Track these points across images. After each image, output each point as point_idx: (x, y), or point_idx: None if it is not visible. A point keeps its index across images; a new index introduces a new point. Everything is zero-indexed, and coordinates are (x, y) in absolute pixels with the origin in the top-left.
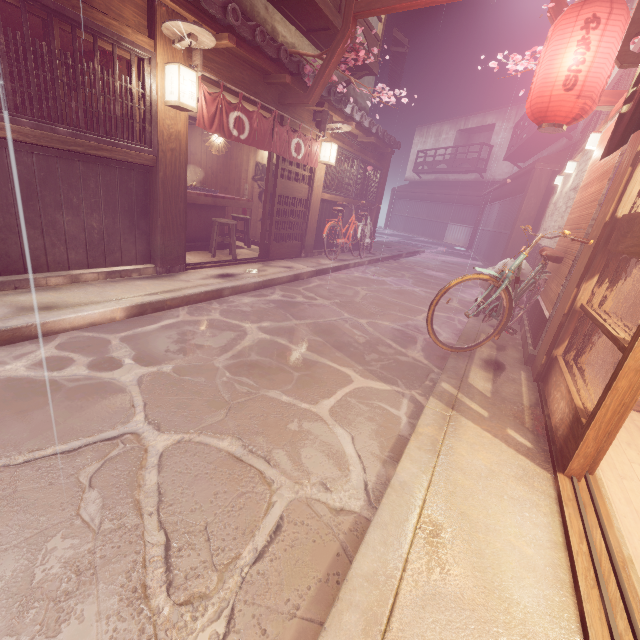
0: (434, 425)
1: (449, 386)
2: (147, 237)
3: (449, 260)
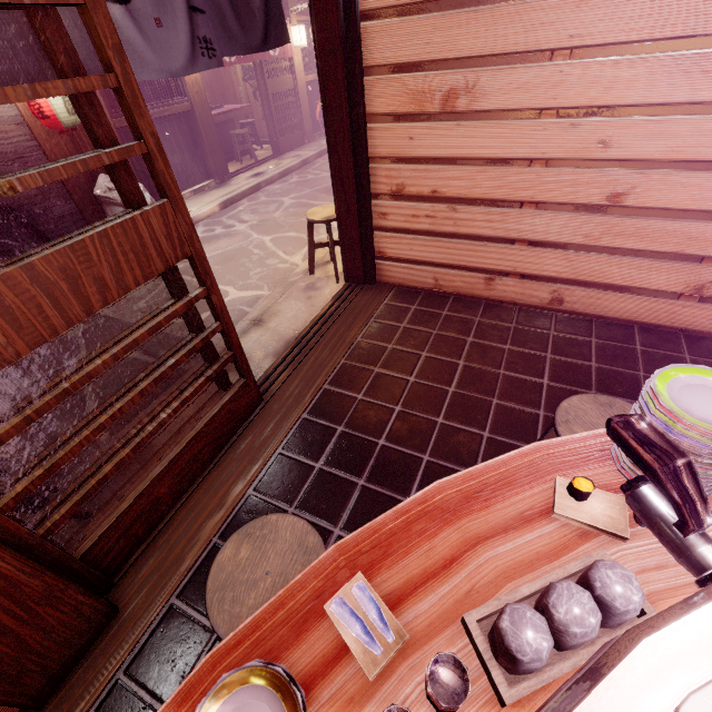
0: None
1: None
2: (203, 161)
3: None
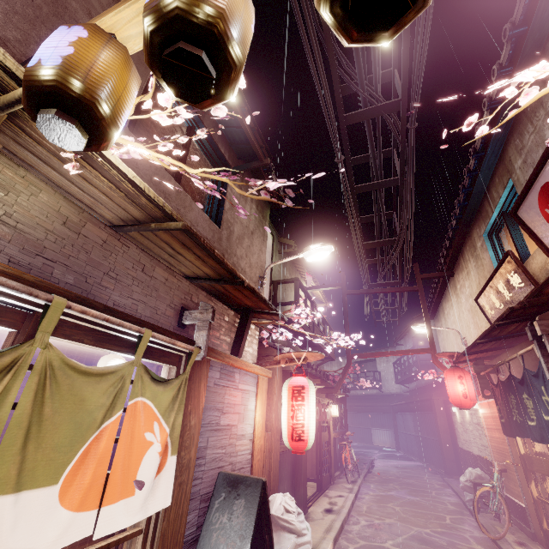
0: None
1: None
2: (294, 490)
3: (398, 464)
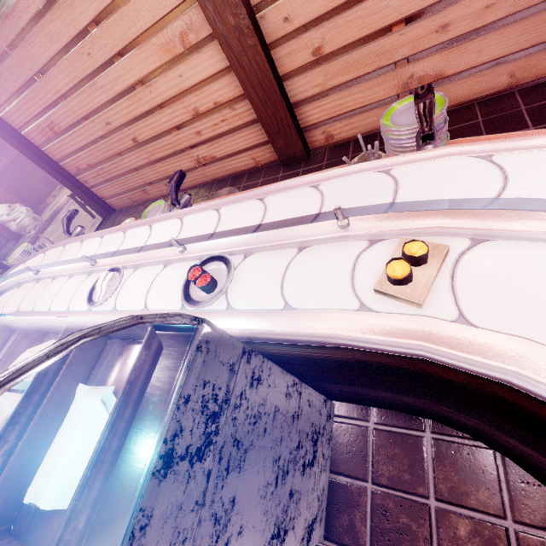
0: None
1: None
2: None
3: None
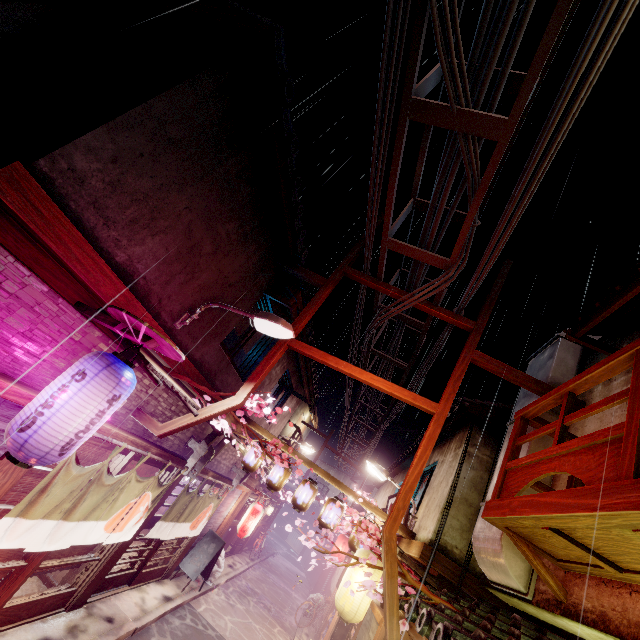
0: None
1: (298, 635)
2: None
3: (290, 567)
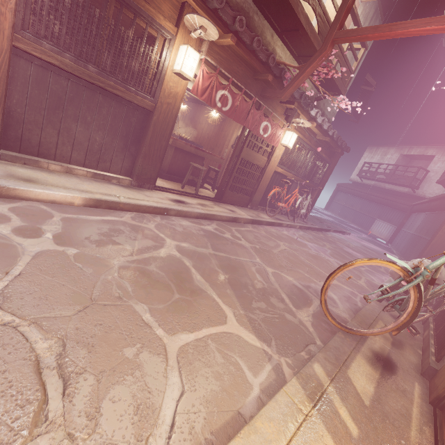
0: (280, 423)
1: (322, 371)
2: (133, 158)
3: (369, 246)
